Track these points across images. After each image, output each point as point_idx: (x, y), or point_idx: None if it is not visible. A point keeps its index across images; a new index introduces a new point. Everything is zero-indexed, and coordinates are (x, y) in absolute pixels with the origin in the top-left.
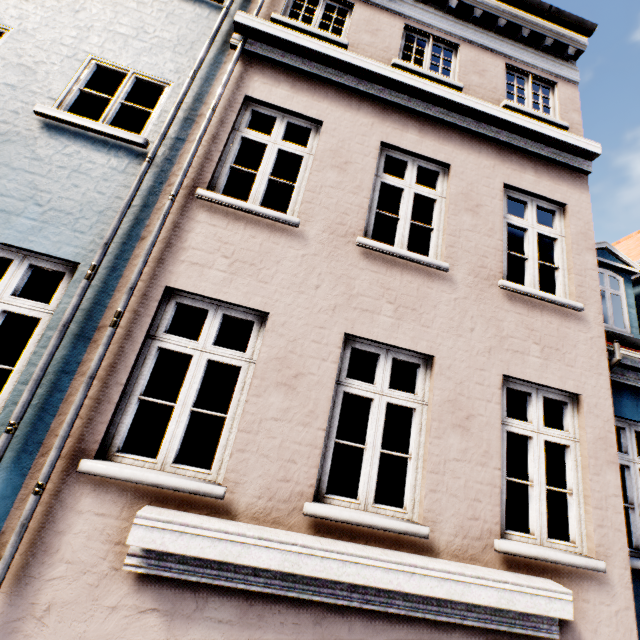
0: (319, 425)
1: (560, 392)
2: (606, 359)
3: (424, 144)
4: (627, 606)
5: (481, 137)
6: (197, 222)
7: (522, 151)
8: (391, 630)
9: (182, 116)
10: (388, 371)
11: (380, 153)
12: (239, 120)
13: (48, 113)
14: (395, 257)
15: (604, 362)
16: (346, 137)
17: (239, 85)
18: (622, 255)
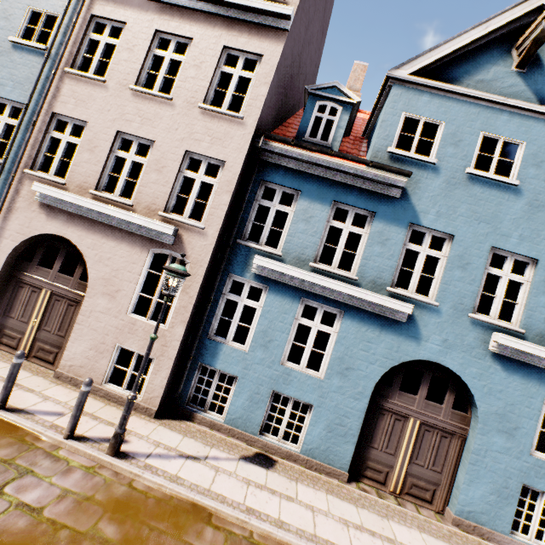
0: (101, 166)
1: (219, 161)
2: (249, 145)
3: (180, 27)
4: (211, 244)
5: (218, 16)
6: (65, 84)
7: (244, 21)
8: (114, 232)
9: (63, 32)
10: (136, 148)
11: (157, 37)
12: (89, 29)
13: (13, 40)
14: (148, 95)
15: (247, 146)
16: (137, 30)
17: (89, 9)
18: (347, 91)
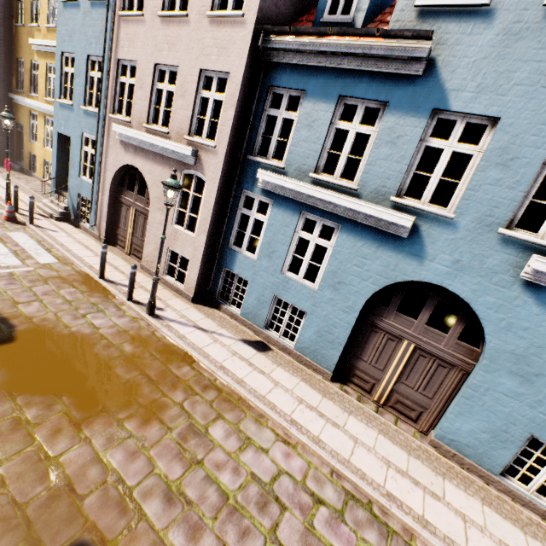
0: (148, 101)
1: (226, 74)
2: (249, 47)
3: None
4: (221, 161)
5: None
6: (121, 29)
7: None
8: (160, 159)
9: None
10: (168, 77)
11: None
12: None
13: None
14: (171, 18)
15: (247, 50)
16: None
17: None
18: None
